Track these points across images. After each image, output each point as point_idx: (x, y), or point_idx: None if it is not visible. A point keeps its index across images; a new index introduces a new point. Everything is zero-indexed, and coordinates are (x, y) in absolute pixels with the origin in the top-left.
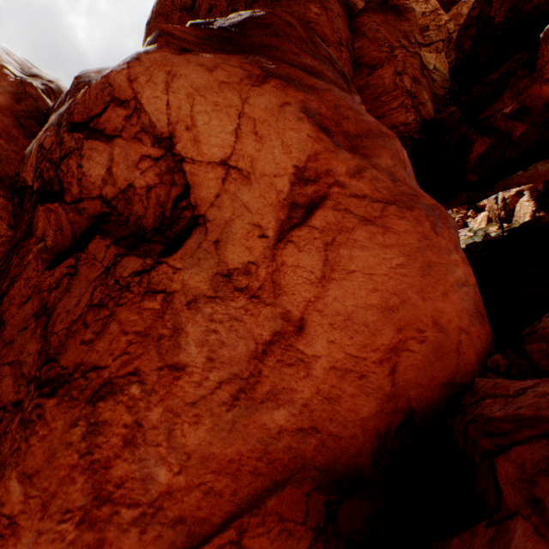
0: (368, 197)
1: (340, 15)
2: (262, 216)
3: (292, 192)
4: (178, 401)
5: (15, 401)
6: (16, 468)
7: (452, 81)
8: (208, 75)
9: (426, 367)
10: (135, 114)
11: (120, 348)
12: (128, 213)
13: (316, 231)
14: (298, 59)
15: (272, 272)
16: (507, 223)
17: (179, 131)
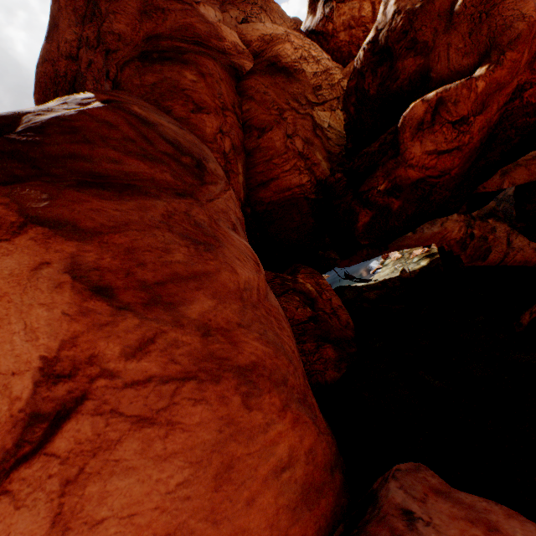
0: (156, 377)
1: (223, 78)
2: None
3: (36, 396)
4: None
5: None
6: None
7: (348, 138)
8: None
9: None
10: None
11: None
12: None
13: (57, 460)
14: (118, 166)
15: None
16: (428, 247)
17: None
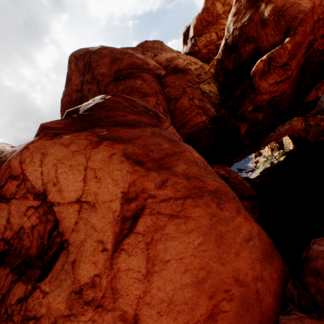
0: (172, 197)
1: (153, 80)
2: (104, 233)
3: (123, 209)
4: None
5: None
6: None
7: (220, 95)
8: (66, 149)
9: (239, 323)
10: (23, 182)
11: None
12: (20, 246)
13: (140, 235)
14: (125, 118)
15: (111, 279)
16: (282, 149)
17: (49, 187)
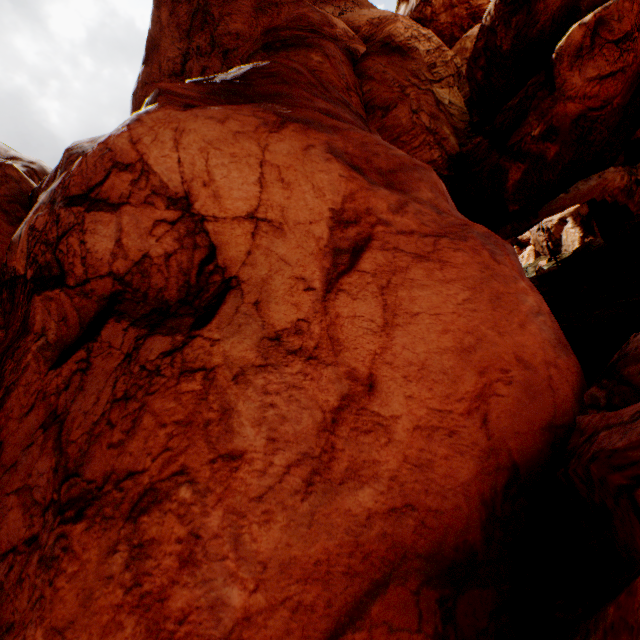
0: (416, 233)
1: (343, 61)
2: (303, 268)
3: (333, 237)
4: (241, 497)
5: (28, 538)
6: (41, 624)
7: (470, 114)
8: (220, 127)
9: (520, 411)
10: (143, 177)
11: (159, 445)
12: (145, 287)
13: (368, 275)
14: (312, 104)
15: (327, 327)
16: (556, 254)
17: (196, 189)
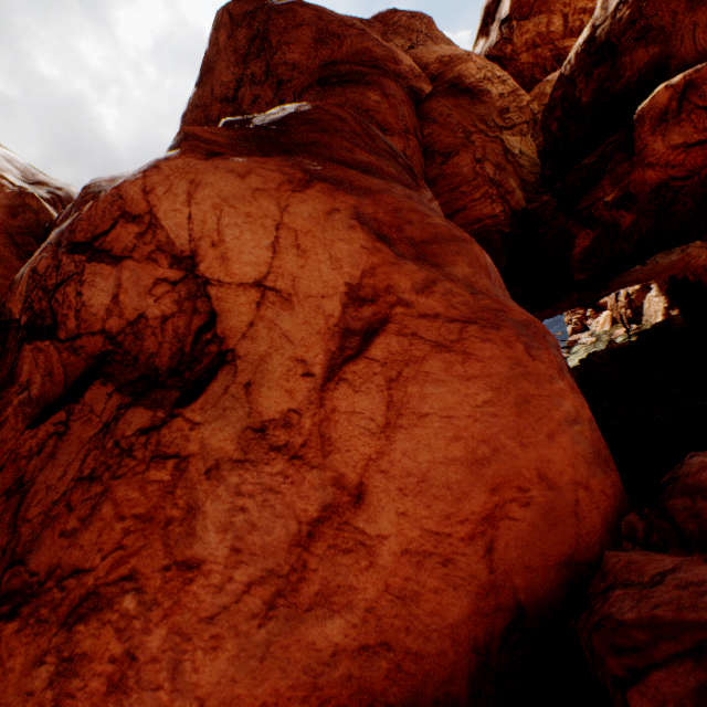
0: (442, 316)
1: (404, 101)
2: (306, 348)
3: (345, 315)
4: (190, 615)
5: None
6: None
7: (543, 166)
8: (240, 182)
9: (535, 541)
10: (150, 230)
11: (113, 540)
12: (137, 350)
13: (377, 363)
14: (352, 156)
15: (319, 422)
16: (636, 324)
17: (203, 248)
